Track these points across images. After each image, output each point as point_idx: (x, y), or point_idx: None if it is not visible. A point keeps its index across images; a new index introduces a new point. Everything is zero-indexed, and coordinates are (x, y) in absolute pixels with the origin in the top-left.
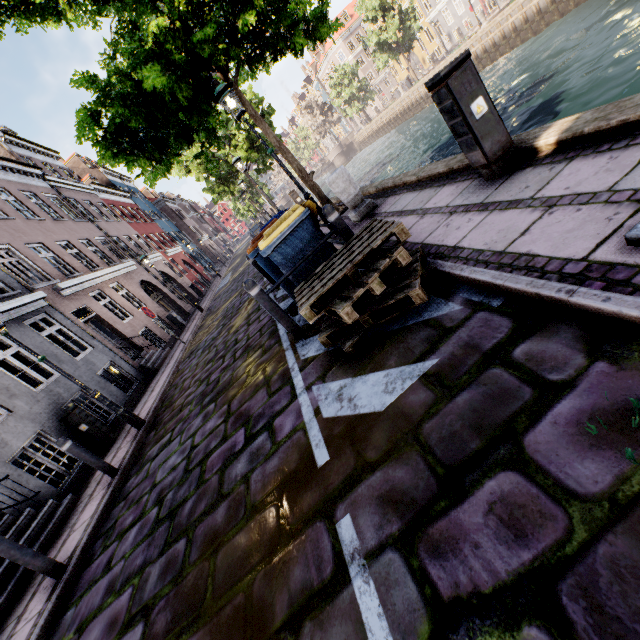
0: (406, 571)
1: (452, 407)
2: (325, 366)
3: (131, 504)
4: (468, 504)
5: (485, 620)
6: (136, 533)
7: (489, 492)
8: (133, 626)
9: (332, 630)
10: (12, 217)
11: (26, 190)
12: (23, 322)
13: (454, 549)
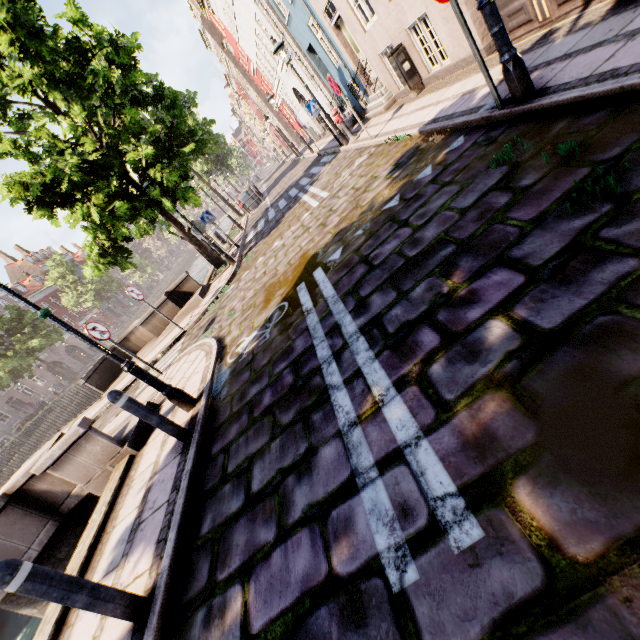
0: None
1: None
2: None
3: None
4: None
5: None
6: None
7: None
8: None
9: None
10: None
11: None
12: None
13: None
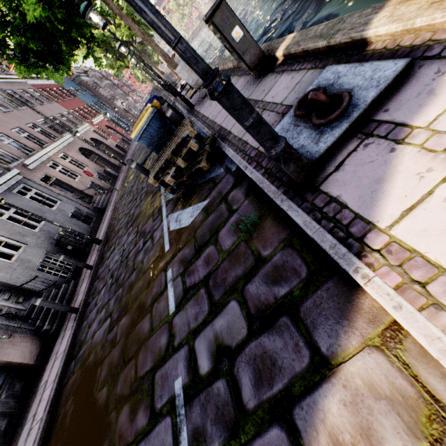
0: (181, 282)
1: (207, 222)
2: (174, 204)
3: (101, 280)
4: (200, 258)
5: (194, 290)
6: (104, 290)
7: (206, 253)
8: (107, 320)
9: (161, 303)
10: None
11: None
12: (12, 191)
13: (193, 273)
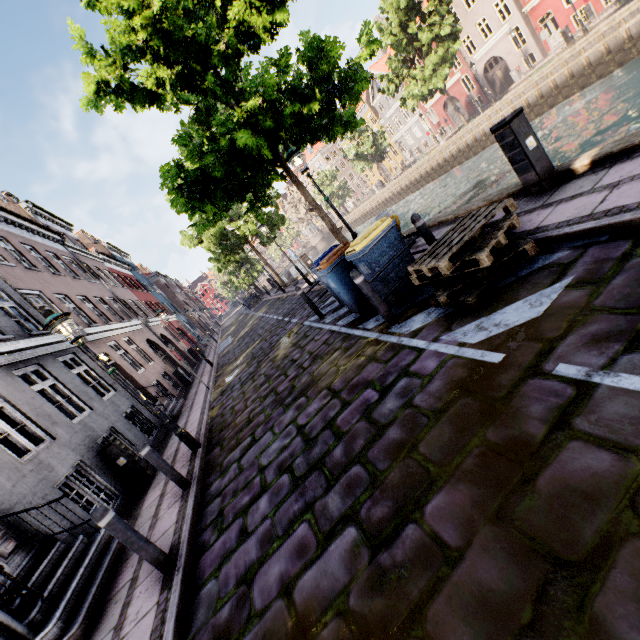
0: None
1: (612, 286)
2: (444, 324)
3: (236, 492)
4: None
5: None
6: (269, 499)
7: None
8: (338, 534)
9: (606, 408)
10: (41, 269)
11: (50, 251)
12: (56, 358)
13: None
